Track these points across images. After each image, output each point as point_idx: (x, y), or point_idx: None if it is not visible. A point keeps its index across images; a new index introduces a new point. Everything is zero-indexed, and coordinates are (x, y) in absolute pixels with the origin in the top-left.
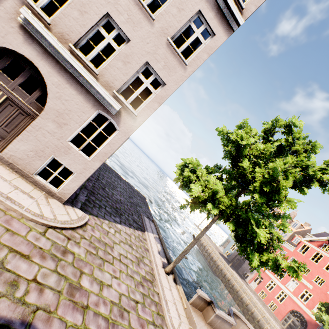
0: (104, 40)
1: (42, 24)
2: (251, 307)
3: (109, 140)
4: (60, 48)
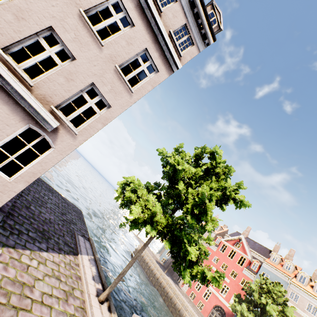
0: (44, 52)
1: None
2: (183, 311)
3: (40, 158)
4: None
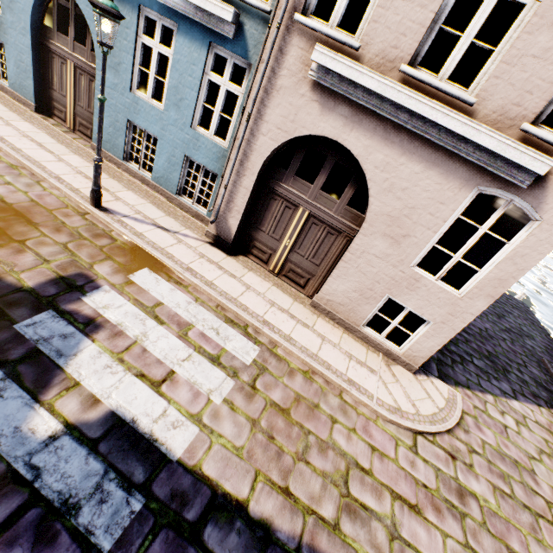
0: (486, 0)
1: (349, 59)
2: None
3: (508, 248)
4: (386, 88)
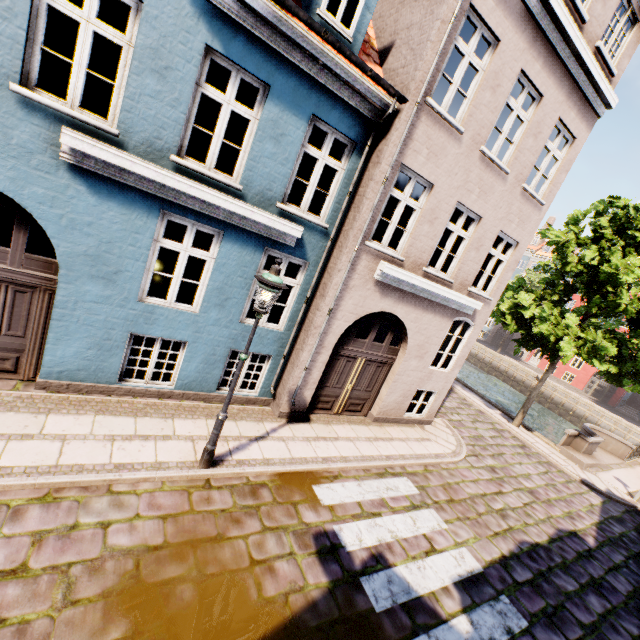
0: (453, 236)
1: (405, 271)
2: (549, 393)
3: (464, 341)
4: (423, 283)
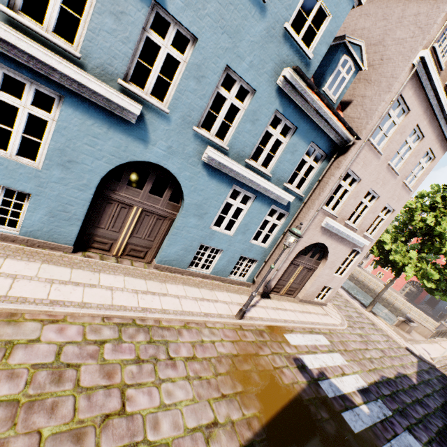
0: (363, 205)
1: (338, 223)
2: (378, 291)
3: (354, 261)
4: (345, 230)
